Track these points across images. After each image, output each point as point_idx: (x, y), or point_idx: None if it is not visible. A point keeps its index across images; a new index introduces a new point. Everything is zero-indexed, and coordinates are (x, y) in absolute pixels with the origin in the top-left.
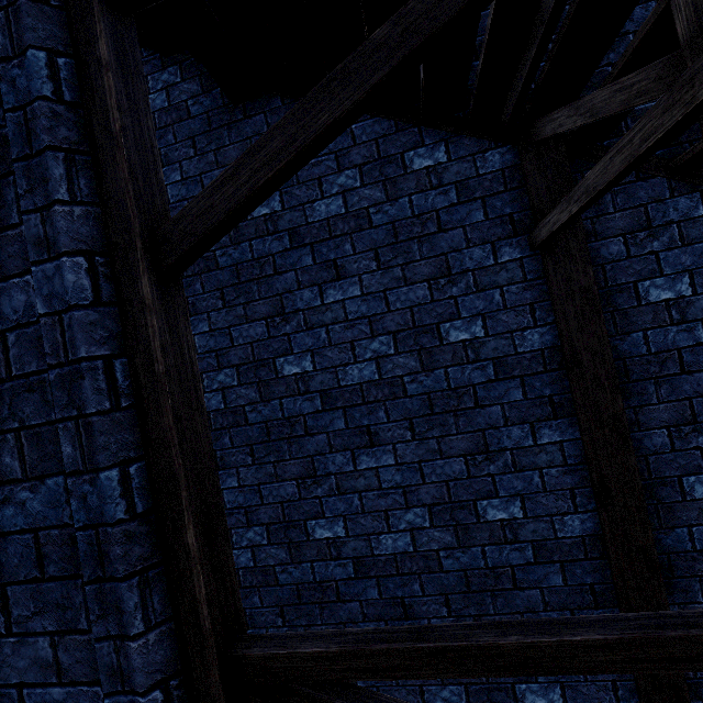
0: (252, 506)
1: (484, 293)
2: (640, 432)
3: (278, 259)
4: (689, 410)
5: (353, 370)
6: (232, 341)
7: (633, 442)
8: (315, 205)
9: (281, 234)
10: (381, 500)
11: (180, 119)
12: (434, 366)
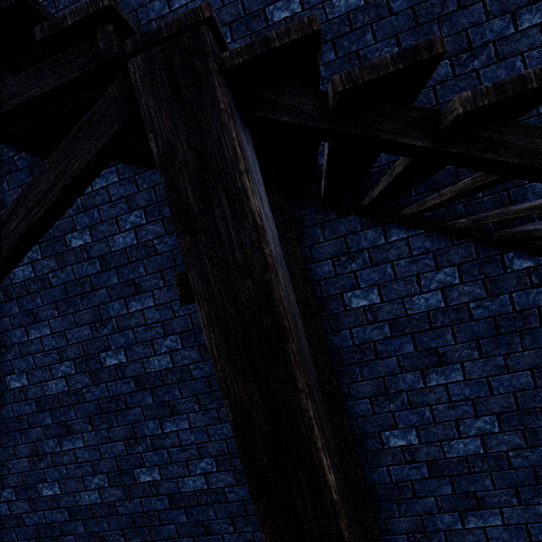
0: (95, 460)
1: None
2: (352, 401)
3: (93, 279)
4: (383, 385)
5: (154, 361)
6: (67, 341)
7: (347, 408)
8: (115, 238)
9: (94, 260)
10: (182, 453)
11: (10, 171)
12: (210, 357)
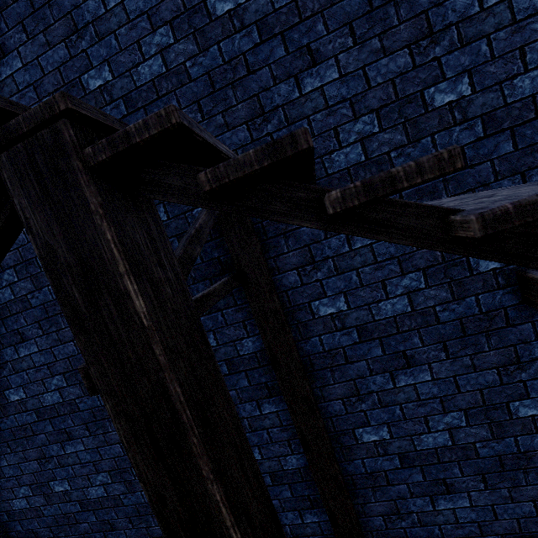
0: (96, 461)
1: (211, 316)
2: (325, 403)
3: None
4: (354, 387)
5: None
6: (55, 357)
7: (321, 409)
8: None
9: None
10: None
11: None
12: None
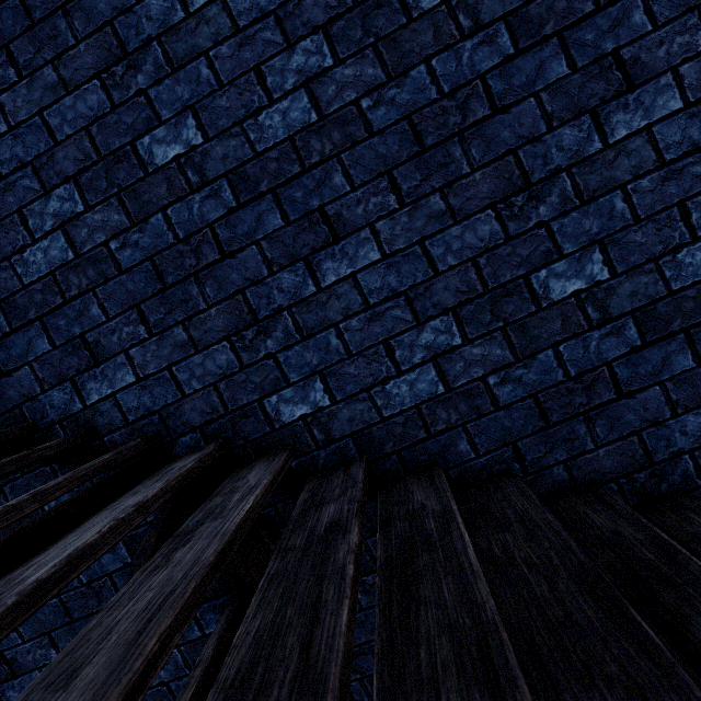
0: None
1: None
2: None
3: None
4: None
5: None
6: None
7: None
8: None
9: None
10: None
11: None
12: None
